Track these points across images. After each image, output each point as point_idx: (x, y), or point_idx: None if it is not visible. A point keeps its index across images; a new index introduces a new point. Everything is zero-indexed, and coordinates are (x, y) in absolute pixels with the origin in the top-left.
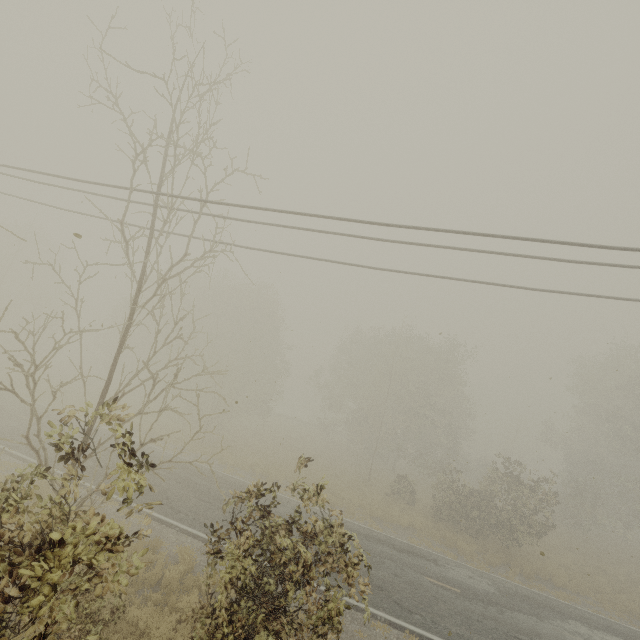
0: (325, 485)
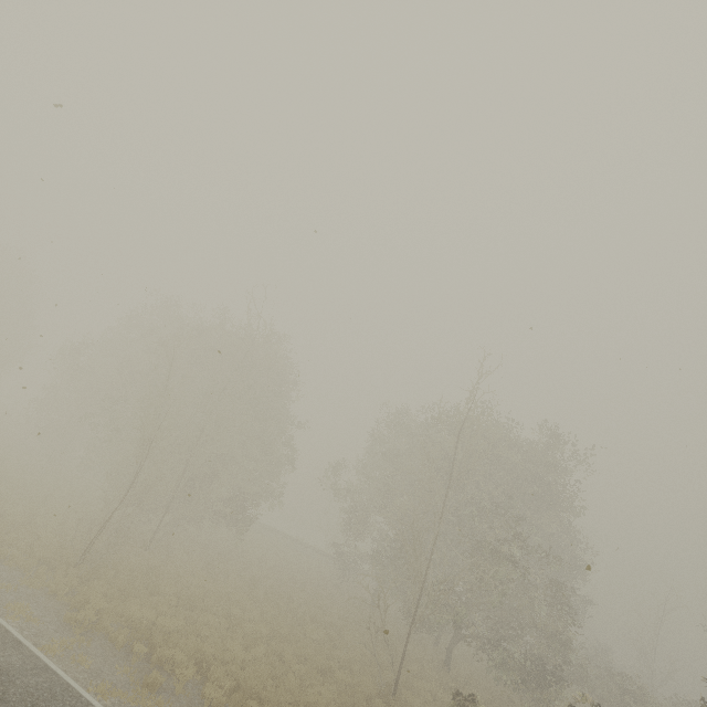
0: (287, 706)
